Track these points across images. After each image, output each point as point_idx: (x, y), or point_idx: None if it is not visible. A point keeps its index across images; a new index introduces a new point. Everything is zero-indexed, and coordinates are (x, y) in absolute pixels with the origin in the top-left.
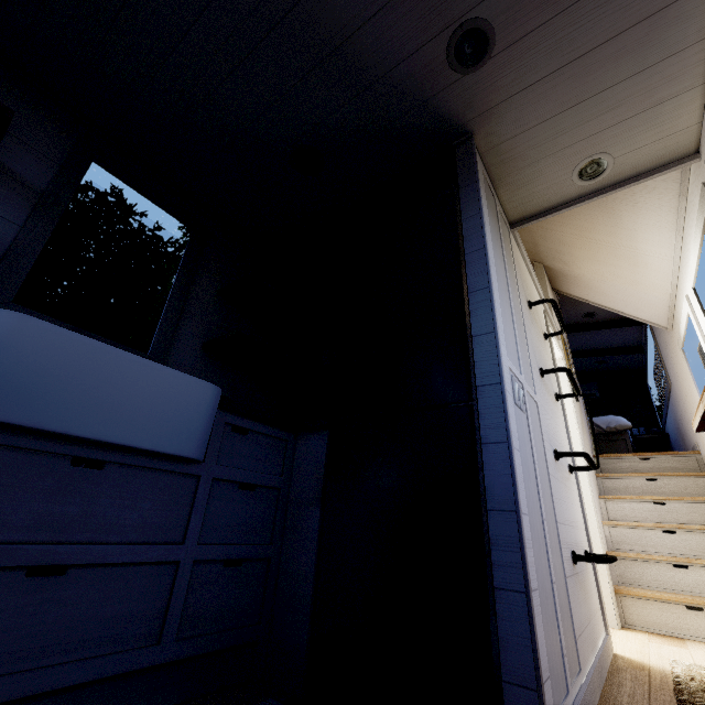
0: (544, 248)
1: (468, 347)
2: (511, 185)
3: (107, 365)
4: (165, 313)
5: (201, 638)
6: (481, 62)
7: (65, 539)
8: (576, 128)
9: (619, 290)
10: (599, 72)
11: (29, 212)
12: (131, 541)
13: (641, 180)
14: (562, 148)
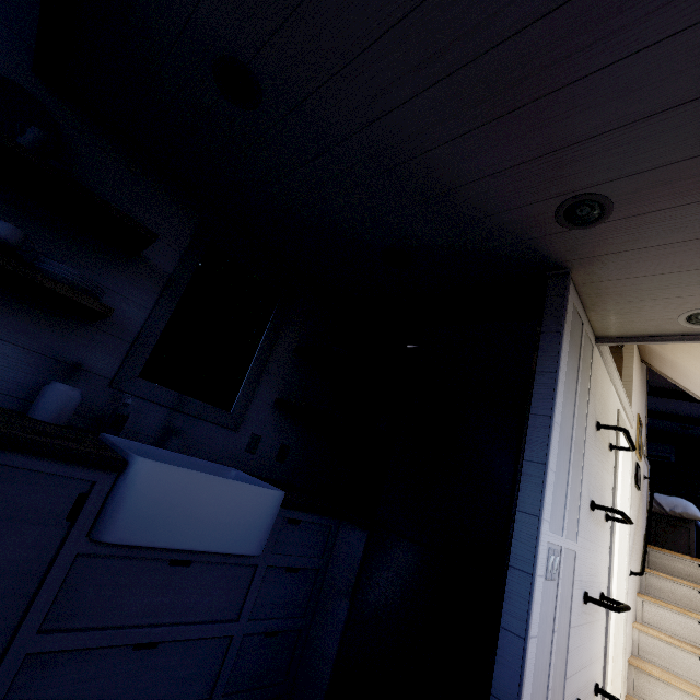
0: None
1: (511, 517)
2: (605, 311)
3: (203, 490)
4: (249, 374)
5: (240, 694)
6: (593, 224)
7: (159, 621)
8: (692, 285)
9: None
10: None
11: (157, 296)
12: (202, 620)
13: None
14: (671, 296)
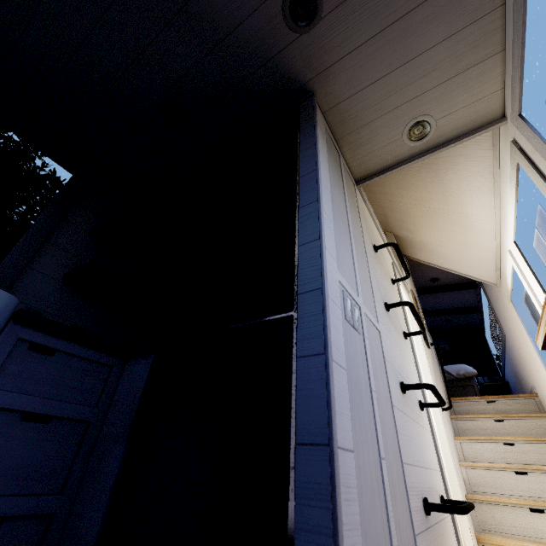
0: (393, 219)
1: (295, 257)
2: (353, 144)
3: None
4: (23, 240)
5: None
6: (314, 22)
7: None
8: (401, 90)
9: (454, 252)
10: (414, 36)
11: None
12: None
13: (460, 140)
14: (391, 109)
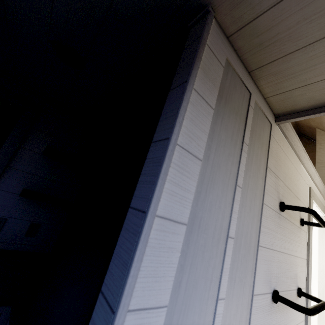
0: None
1: None
2: (276, 75)
3: None
4: None
5: None
6: None
7: None
8: None
9: None
10: None
11: None
12: None
13: None
14: None
